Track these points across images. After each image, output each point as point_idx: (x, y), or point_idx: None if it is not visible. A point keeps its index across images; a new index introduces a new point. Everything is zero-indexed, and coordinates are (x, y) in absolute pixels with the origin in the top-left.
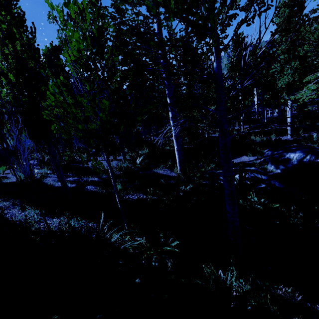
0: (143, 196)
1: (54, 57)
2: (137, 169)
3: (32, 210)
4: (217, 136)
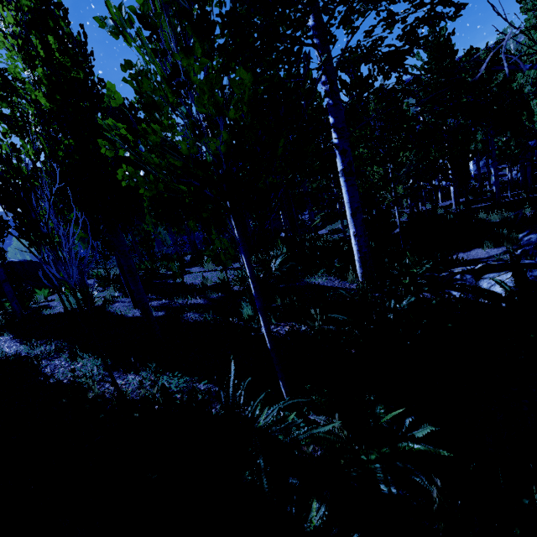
0: (298, 326)
1: (119, 110)
2: (274, 279)
3: (88, 359)
4: (406, 221)
